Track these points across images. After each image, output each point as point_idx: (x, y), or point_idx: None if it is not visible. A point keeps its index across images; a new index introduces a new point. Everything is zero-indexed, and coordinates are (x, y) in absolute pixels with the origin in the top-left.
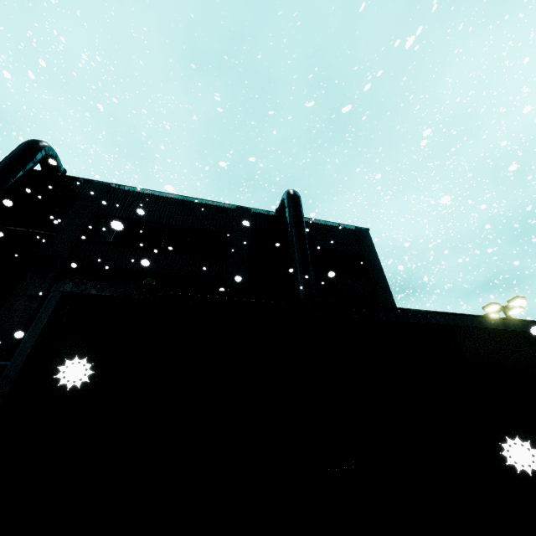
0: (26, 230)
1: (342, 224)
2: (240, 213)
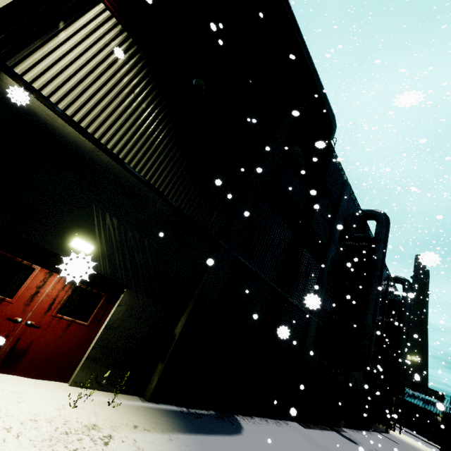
0: (359, 271)
1: (400, 297)
2: (390, 281)
